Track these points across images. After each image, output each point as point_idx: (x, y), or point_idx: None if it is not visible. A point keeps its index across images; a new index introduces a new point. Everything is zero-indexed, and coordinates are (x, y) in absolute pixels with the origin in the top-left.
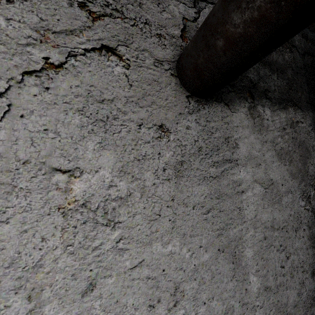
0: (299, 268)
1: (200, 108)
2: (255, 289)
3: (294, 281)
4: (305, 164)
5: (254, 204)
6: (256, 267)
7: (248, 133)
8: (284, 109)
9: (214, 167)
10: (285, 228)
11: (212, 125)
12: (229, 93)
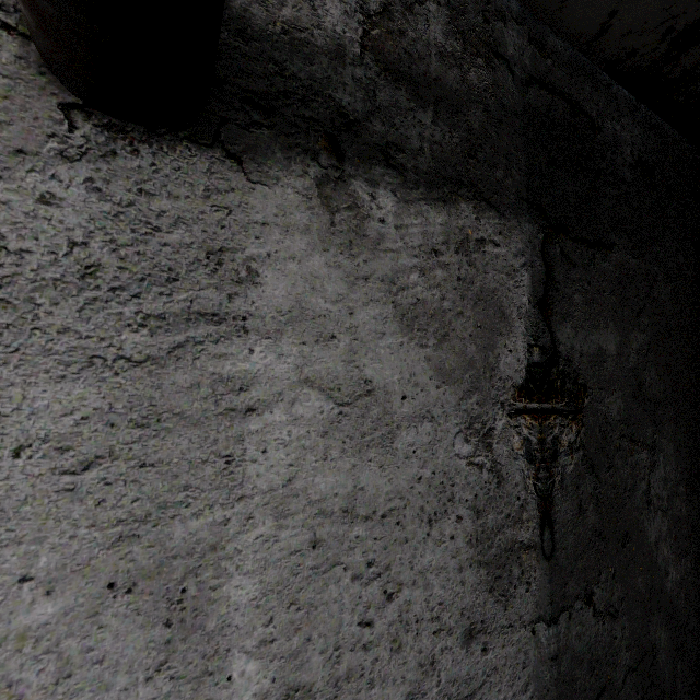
0: (424, 625)
1: (117, 148)
2: (247, 697)
3: (401, 662)
4: (491, 349)
5: (289, 448)
6: (265, 632)
7: (304, 248)
8: (445, 202)
9: (145, 331)
10: (394, 514)
11: (161, 207)
12: (251, 129)
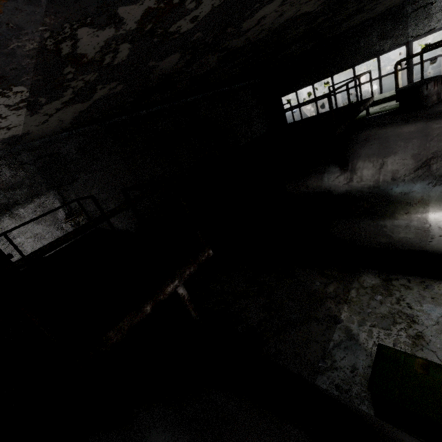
0: None
1: None
2: None
3: None
4: (56, 217)
5: (31, 245)
6: None
7: (14, 225)
8: (32, 202)
9: (4, 245)
10: None
11: None
12: None
